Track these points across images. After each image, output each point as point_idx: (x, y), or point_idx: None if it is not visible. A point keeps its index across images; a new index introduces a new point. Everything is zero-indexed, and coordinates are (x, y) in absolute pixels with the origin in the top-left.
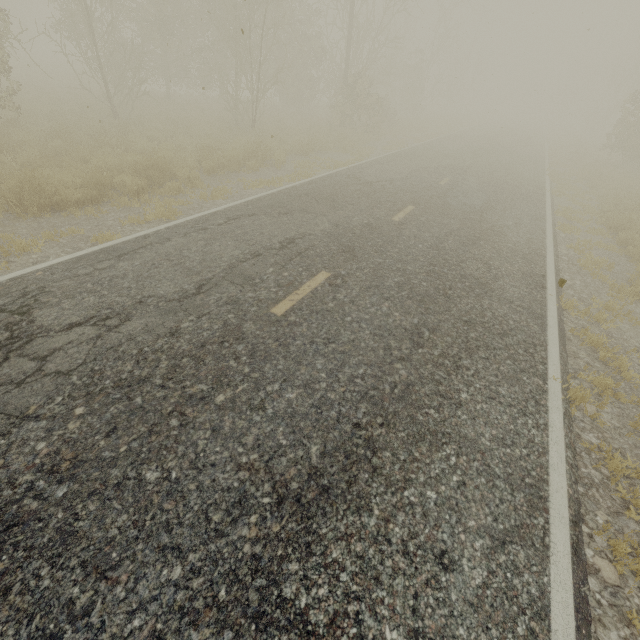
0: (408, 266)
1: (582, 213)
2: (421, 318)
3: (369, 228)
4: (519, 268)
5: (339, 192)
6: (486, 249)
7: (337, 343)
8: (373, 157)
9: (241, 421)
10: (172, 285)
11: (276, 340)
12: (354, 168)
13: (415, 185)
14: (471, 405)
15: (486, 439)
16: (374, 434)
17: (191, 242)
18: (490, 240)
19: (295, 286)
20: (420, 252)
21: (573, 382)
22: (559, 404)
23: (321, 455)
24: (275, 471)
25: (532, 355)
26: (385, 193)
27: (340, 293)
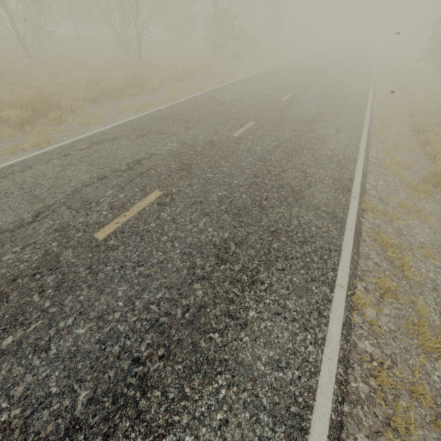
0: (234, 179)
1: (395, 118)
2: (232, 232)
3: (210, 145)
4: (331, 174)
5: (195, 113)
6: (307, 158)
7: (145, 266)
8: (234, 79)
9: (18, 367)
10: (12, 215)
11: (88, 267)
12: (215, 90)
13: (261, 102)
14: (256, 324)
15: (262, 363)
16: (151, 369)
17: (49, 169)
18: (312, 149)
19: (126, 207)
20: (248, 165)
21: (357, 288)
22: (340, 313)
23: (87, 402)
24: (31, 429)
25: (325, 262)
26: (233, 111)
27: (165, 212)
